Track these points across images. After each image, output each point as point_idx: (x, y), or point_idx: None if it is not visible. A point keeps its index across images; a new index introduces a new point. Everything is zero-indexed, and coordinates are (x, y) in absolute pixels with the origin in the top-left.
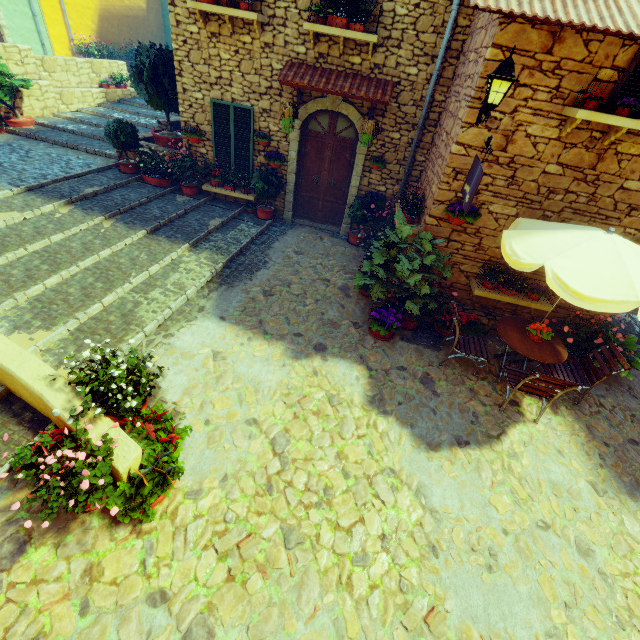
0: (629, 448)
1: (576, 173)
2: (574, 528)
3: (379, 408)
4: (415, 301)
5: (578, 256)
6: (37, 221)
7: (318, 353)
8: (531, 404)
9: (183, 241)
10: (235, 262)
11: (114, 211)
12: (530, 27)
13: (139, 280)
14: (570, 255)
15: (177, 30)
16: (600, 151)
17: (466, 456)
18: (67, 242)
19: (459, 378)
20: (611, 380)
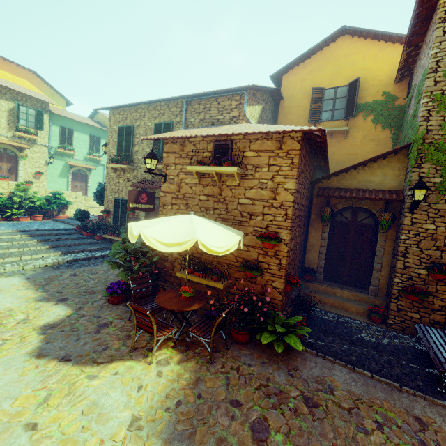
0: (222, 406)
1: (214, 198)
2: (57, 440)
3: (44, 330)
4: (130, 274)
5: (154, 221)
6: (5, 239)
7: (57, 301)
8: (166, 353)
9: (61, 251)
10: (78, 262)
11: (46, 239)
12: (173, 144)
13: (11, 259)
14: (149, 221)
15: (107, 175)
16: (220, 186)
17: (54, 366)
18: (5, 245)
19: (131, 328)
20: (280, 359)
